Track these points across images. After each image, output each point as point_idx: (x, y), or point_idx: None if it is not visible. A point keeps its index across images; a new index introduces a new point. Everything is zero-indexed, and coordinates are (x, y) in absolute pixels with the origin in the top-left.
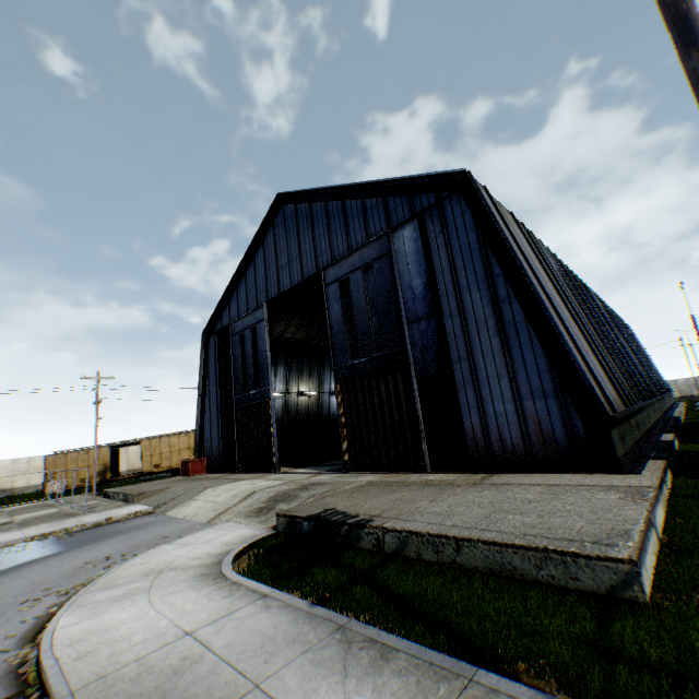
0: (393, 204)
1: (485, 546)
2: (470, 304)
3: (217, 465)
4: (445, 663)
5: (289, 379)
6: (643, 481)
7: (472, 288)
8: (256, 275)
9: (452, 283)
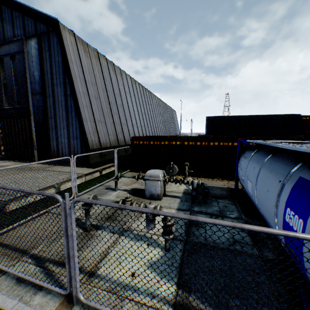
0: (27, 22)
1: None
2: (57, 93)
3: None
4: None
5: None
6: (88, 171)
7: (58, 85)
8: None
9: (51, 80)
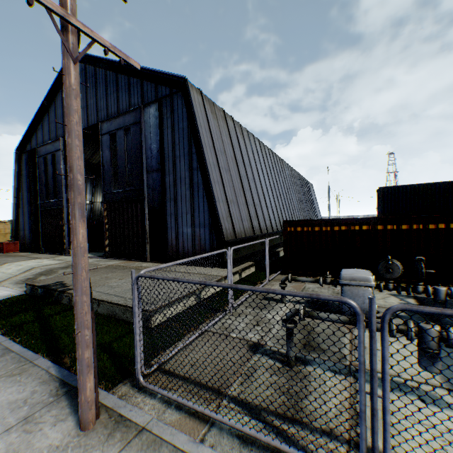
0: (146, 87)
1: (108, 304)
2: (179, 167)
3: (29, 247)
4: (28, 356)
5: (95, 192)
6: (226, 273)
7: (181, 158)
8: (56, 114)
9: (172, 152)
